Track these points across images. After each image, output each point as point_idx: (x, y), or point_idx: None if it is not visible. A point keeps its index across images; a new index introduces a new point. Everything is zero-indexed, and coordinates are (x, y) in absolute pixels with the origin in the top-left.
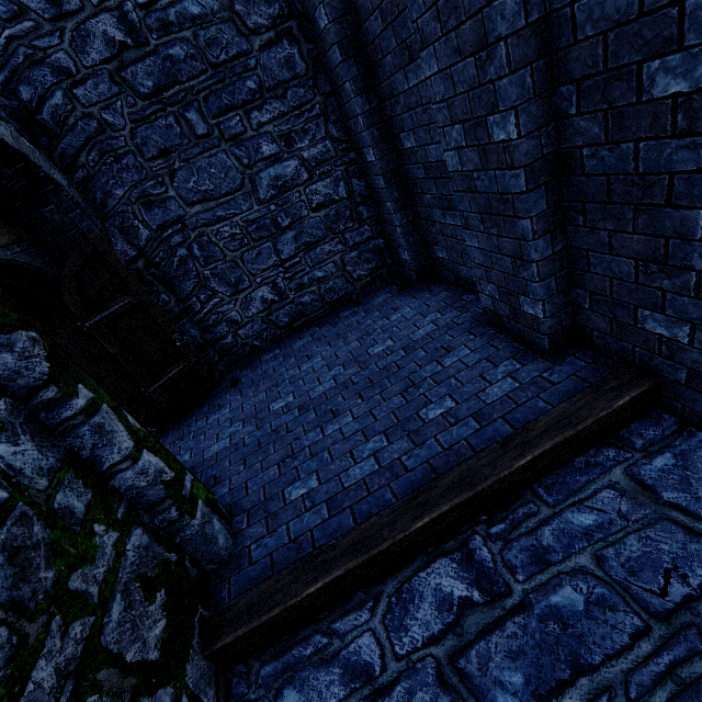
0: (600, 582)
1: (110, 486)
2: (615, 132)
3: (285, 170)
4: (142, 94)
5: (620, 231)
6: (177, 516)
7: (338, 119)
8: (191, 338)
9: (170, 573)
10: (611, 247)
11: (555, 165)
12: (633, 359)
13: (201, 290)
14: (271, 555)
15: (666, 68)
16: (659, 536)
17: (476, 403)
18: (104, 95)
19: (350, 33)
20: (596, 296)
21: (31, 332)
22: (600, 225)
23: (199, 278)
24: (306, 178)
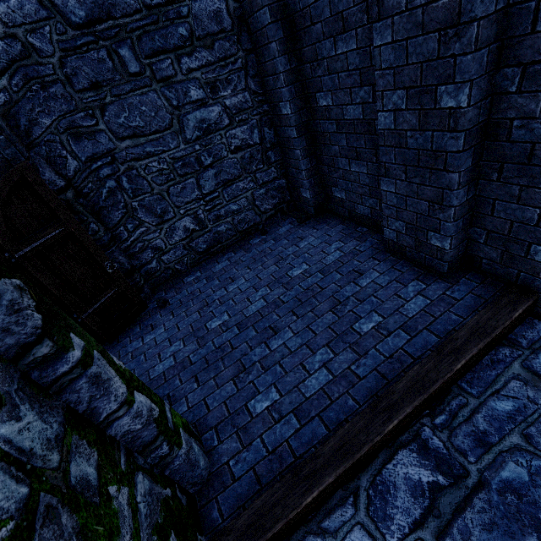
0: (534, 456)
1: (107, 437)
2: None
3: (210, 114)
4: (72, 23)
5: (532, 187)
6: (167, 450)
7: (256, 74)
8: (119, 264)
9: (171, 510)
10: (520, 198)
11: (483, 131)
12: (516, 280)
13: (128, 219)
14: (253, 469)
15: None
16: None
17: (400, 317)
18: (30, 18)
19: None
20: (493, 234)
21: (13, 279)
22: (514, 181)
23: (126, 208)
24: (227, 123)
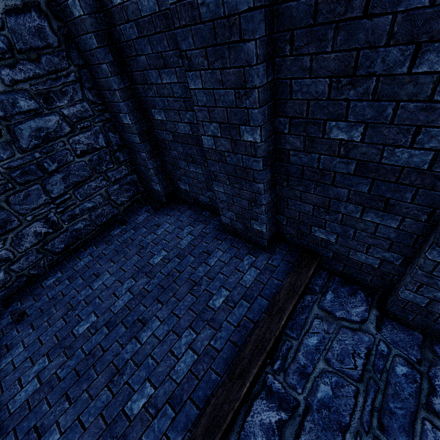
0: (333, 374)
1: None
2: (309, 147)
3: (47, 123)
4: None
5: (306, 192)
6: None
7: (92, 86)
8: None
9: None
10: (301, 198)
11: (273, 155)
12: (307, 247)
13: None
14: None
15: (338, 127)
16: (343, 337)
17: (241, 288)
18: None
19: (103, 27)
20: (290, 219)
21: None
22: (296, 188)
23: None
24: (68, 130)
